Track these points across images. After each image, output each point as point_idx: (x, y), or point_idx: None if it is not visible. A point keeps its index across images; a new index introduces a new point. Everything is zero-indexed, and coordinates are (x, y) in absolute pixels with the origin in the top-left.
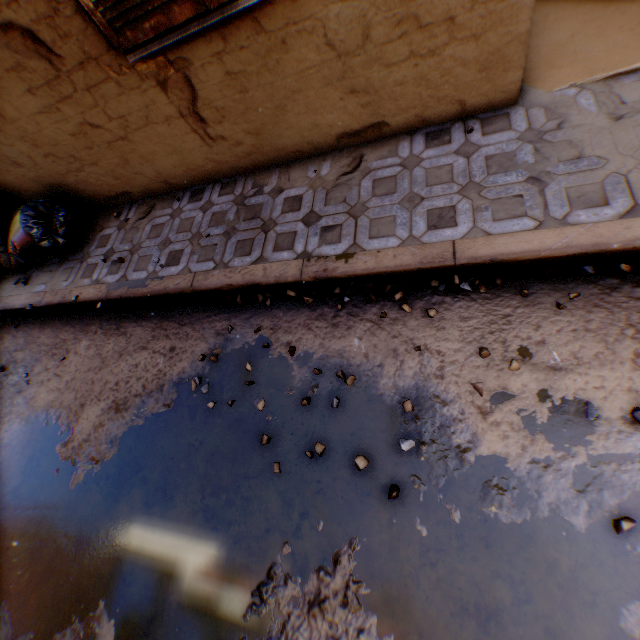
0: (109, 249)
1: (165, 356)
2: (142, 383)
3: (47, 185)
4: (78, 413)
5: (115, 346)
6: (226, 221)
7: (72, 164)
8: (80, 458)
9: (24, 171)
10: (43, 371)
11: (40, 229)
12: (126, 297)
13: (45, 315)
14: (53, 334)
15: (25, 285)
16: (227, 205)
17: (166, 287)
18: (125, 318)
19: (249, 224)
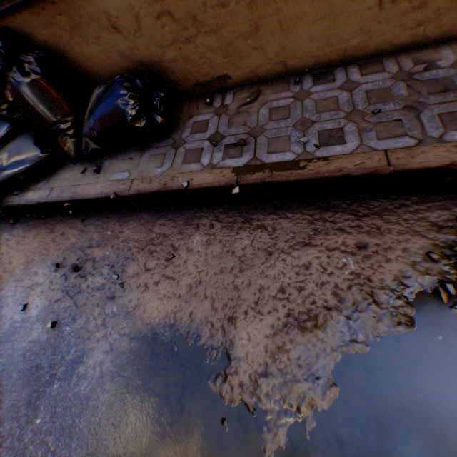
0: (212, 133)
1: (353, 254)
2: (330, 290)
3: (133, 63)
4: (226, 330)
5: (252, 242)
6: (396, 96)
7: (183, 31)
8: (261, 402)
9: (115, 40)
10: (140, 272)
11: (134, 104)
12: (270, 181)
13: (120, 207)
14: (140, 228)
15: (94, 173)
16: (384, 82)
17: (340, 167)
18: (252, 209)
19: (443, 97)
